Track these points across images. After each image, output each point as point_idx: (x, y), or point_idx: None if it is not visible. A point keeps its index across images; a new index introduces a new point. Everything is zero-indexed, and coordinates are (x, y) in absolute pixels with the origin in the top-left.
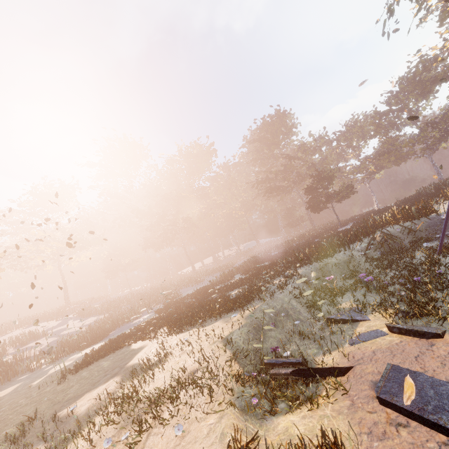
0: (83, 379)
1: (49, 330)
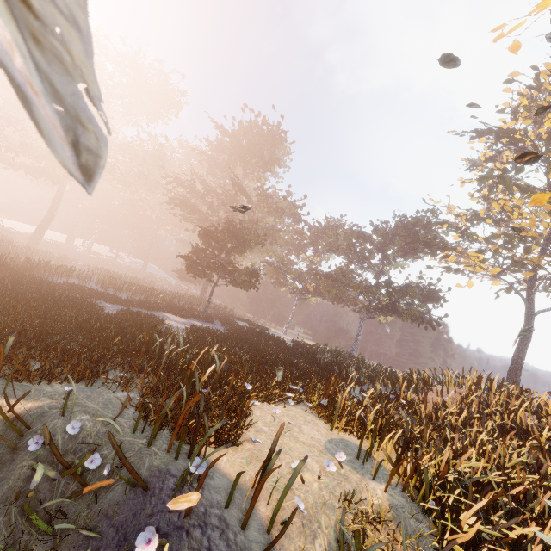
0: None
1: None
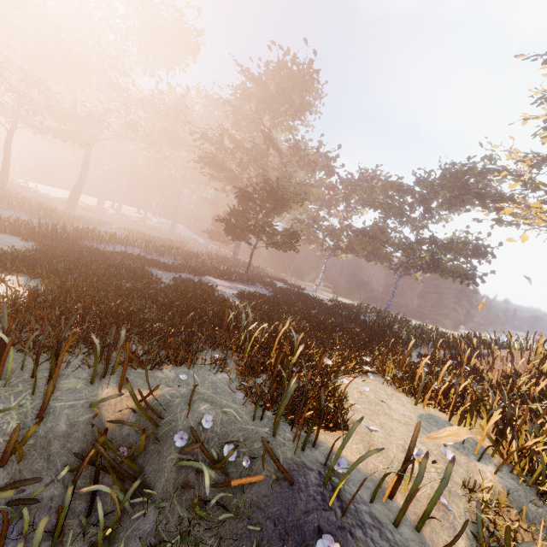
0: None
1: None
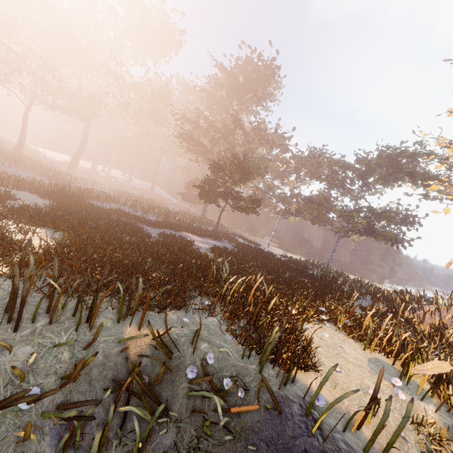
0: None
1: None
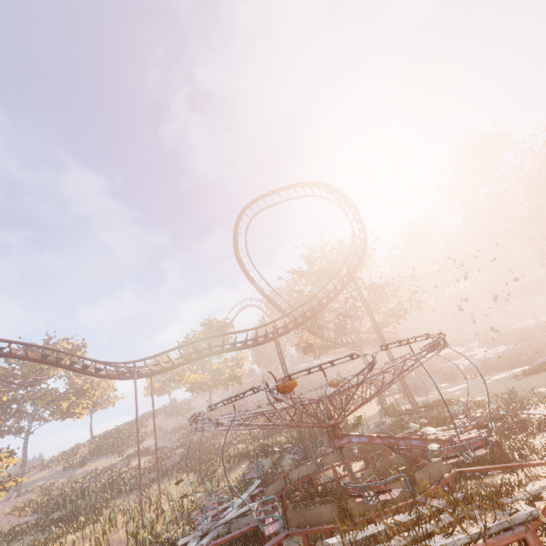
0: (539, 379)
1: (459, 355)
